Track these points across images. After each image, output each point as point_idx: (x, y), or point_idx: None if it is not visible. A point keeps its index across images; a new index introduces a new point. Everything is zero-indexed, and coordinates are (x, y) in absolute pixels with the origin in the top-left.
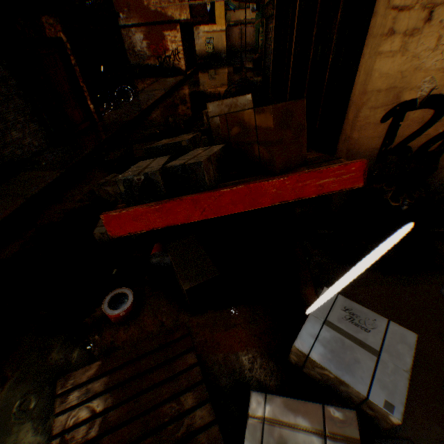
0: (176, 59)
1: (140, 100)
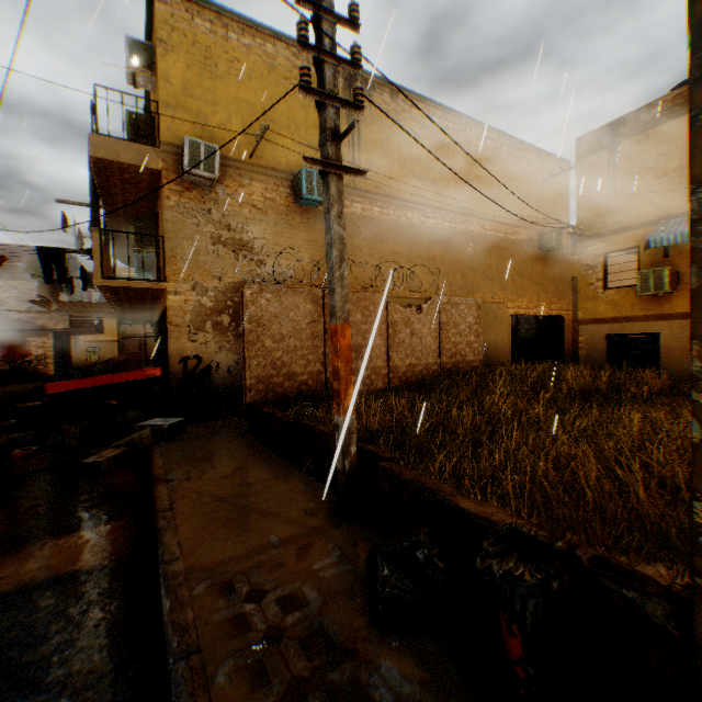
0: (44, 363)
1: None
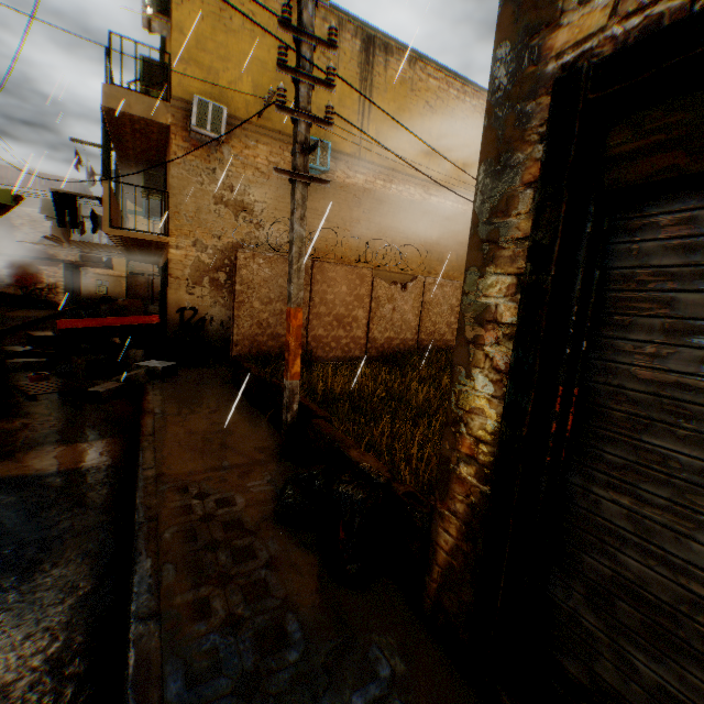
0: (54, 292)
1: (3, 321)
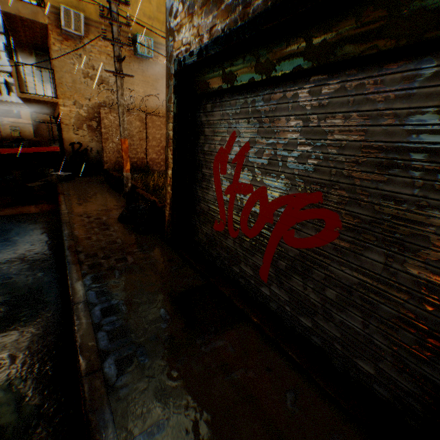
0: None
1: None
